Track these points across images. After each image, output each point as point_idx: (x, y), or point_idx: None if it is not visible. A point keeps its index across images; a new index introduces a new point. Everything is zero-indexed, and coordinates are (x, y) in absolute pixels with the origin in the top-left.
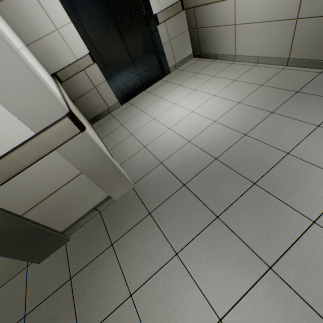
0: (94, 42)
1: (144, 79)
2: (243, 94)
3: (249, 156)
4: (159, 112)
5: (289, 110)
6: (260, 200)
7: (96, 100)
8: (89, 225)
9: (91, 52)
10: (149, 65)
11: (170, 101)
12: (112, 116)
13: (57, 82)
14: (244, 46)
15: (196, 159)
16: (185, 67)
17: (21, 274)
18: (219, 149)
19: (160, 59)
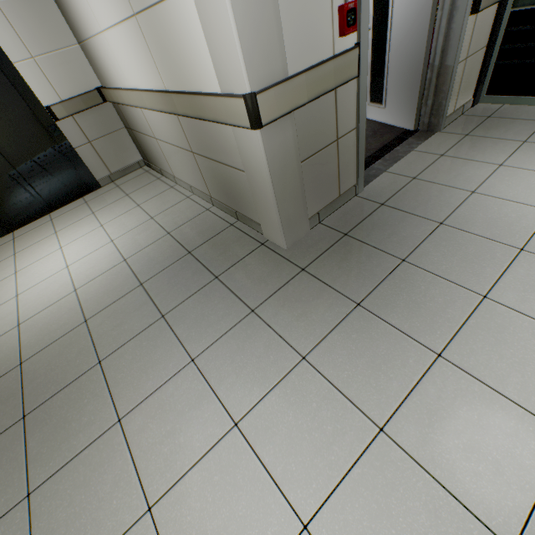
0: None
1: (50, 195)
2: (140, 244)
3: (59, 362)
4: (31, 261)
5: (159, 284)
6: (7, 449)
7: None
8: None
9: None
10: (58, 175)
11: (61, 241)
12: None
13: None
14: (175, 167)
15: None
16: (125, 180)
17: None
18: (40, 344)
19: (75, 168)
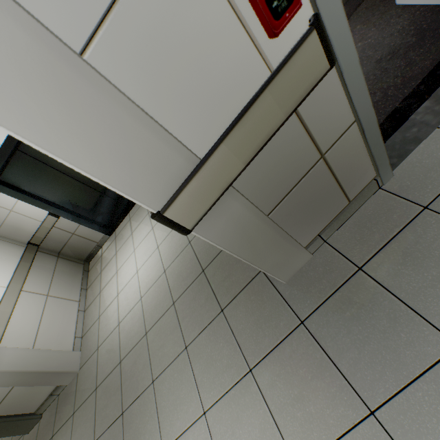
0: (51, 198)
1: (125, 200)
2: (173, 254)
3: (135, 370)
4: (122, 262)
5: (183, 306)
6: (117, 437)
7: (81, 243)
8: (52, 406)
9: (50, 211)
10: None
11: (134, 243)
12: (101, 254)
13: (14, 273)
14: None
15: (112, 355)
16: None
17: (21, 439)
18: (127, 347)
19: None
